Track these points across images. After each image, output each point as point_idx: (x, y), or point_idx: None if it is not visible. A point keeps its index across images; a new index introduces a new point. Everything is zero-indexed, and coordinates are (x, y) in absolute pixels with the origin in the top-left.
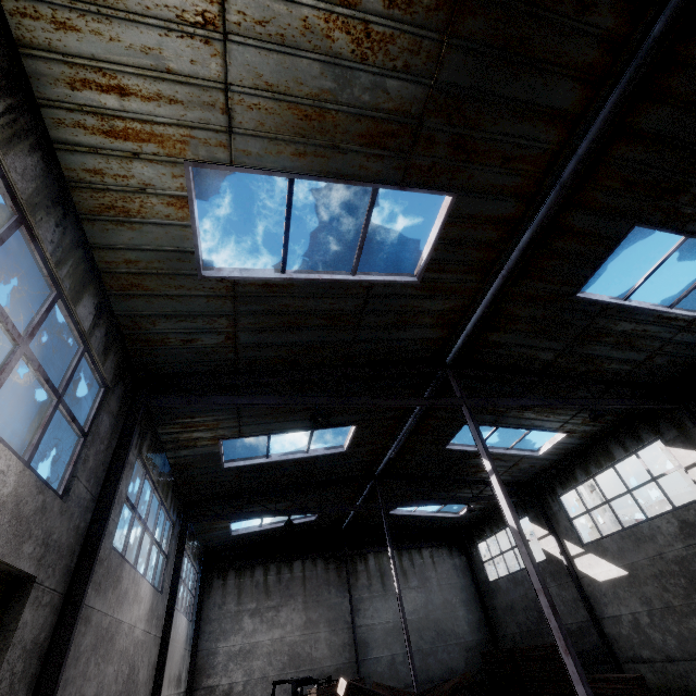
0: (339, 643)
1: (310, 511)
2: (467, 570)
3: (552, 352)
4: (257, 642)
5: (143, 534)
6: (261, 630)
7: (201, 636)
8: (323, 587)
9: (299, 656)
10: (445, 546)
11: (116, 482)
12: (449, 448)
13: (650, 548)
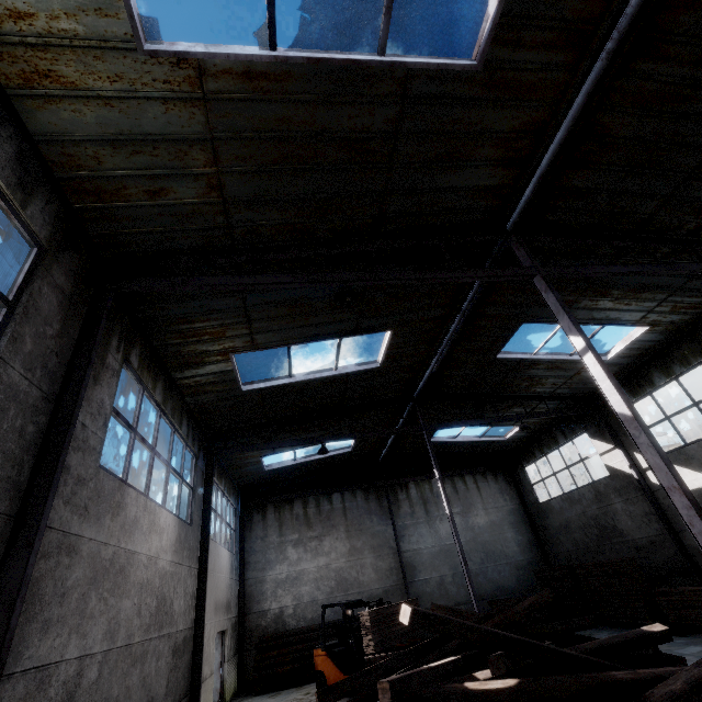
0: (386, 567)
1: (345, 437)
2: (513, 494)
3: (655, 200)
4: (303, 569)
5: (152, 460)
6: (306, 558)
7: (247, 567)
8: (365, 517)
9: (346, 580)
10: (489, 472)
11: (81, 379)
12: (501, 357)
13: None
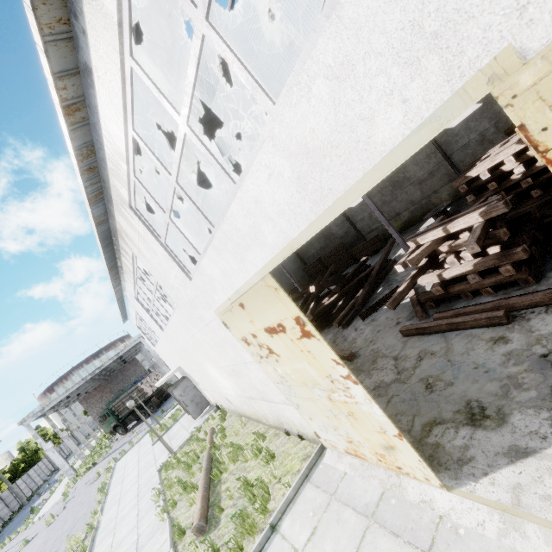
0: None
1: None
2: None
3: None
4: None
5: (158, 300)
6: None
7: None
8: None
9: None
10: None
11: None
12: None
13: None
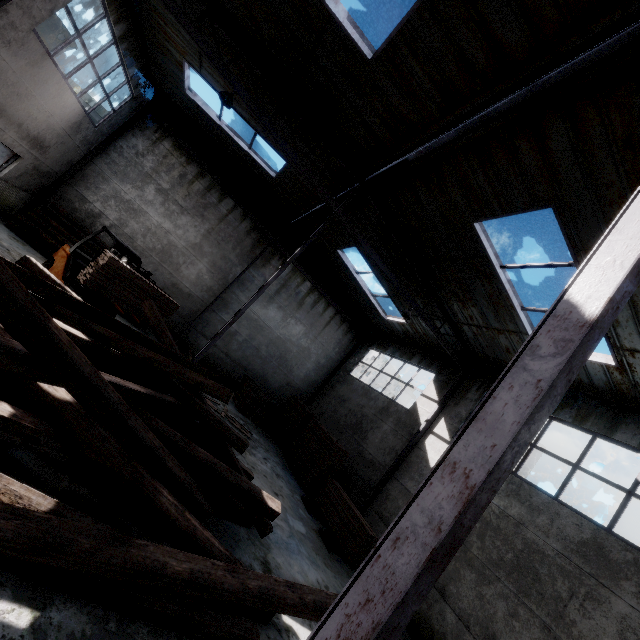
0: (208, 284)
1: (262, 118)
2: (344, 352)
3: None
4: (146, 212)
5: None
6: (157, 208)
7: (104, 155)
8: (233, 240)
9: (170, 257)
10: (349, 324)
11: None
12: (476, 229)
13: (518, 510)
